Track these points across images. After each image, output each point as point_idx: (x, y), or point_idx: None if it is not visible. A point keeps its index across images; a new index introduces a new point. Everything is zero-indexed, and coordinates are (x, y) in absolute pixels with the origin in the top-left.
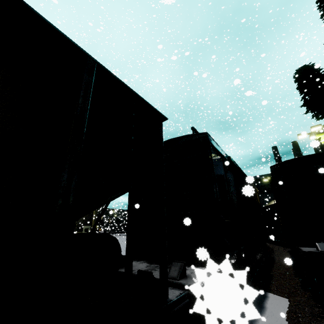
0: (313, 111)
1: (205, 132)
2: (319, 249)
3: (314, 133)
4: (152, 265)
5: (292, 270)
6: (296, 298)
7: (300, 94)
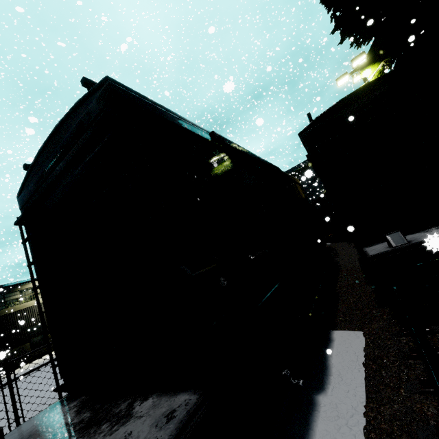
0: (350, 33)
1: (104, 79)
2: (392, 245)
3: (357, 71)
4: (78, 416)
5: (362, 275)
6: (373, 325)
7: (328, 10)
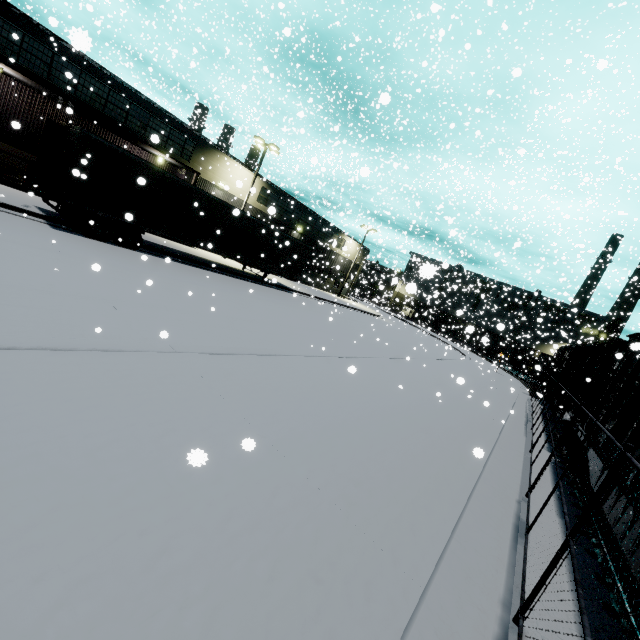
0: None
1: None
2: None
3: None
4: None
5: None
6: None
7: None
